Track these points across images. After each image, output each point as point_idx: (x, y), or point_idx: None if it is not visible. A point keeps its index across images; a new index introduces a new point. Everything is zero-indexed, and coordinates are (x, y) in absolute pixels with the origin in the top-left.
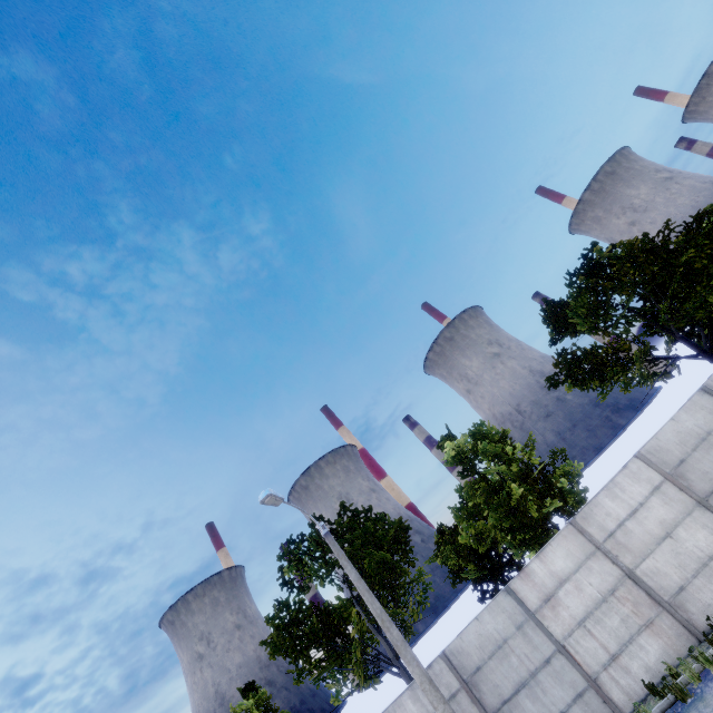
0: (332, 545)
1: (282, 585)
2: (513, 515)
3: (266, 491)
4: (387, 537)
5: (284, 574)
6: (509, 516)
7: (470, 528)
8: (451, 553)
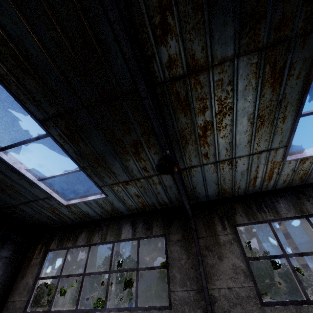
0: (115, 268)
1: (102, 263)
2: (160, 300)
3: (110, 246)
4: (132, 275)
5: (104, 262)
6: (158, 300)
7: (152, 293)
8: (144, 295)
